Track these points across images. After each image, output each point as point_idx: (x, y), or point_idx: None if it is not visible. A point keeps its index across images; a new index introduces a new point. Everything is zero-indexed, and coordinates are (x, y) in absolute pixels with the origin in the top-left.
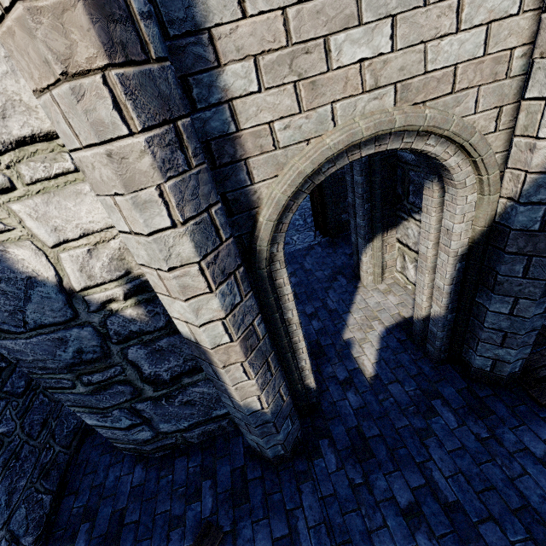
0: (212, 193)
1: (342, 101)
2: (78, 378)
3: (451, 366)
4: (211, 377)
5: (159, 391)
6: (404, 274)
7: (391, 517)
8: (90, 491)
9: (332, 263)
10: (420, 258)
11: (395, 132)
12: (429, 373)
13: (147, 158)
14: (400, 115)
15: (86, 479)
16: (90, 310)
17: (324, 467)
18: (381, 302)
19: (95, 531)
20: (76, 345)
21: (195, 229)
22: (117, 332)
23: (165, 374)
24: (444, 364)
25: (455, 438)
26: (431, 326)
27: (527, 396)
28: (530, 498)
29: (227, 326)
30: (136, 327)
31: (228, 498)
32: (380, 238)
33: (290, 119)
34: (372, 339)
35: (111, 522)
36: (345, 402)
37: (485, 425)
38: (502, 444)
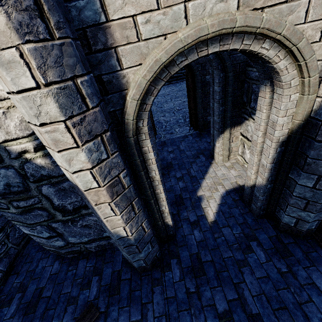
0: (77, 65)
1: (193, 0)
2: (10, 203)
3: (267, 220)
4: (92, 211)
5: (66, 216)
6: (243, 157)
7: (210, 318)
8: (26, 274)
9: (197, 147)
10: (252, 144)
11: (236, 34)
12: (251, 223)
13: (1, 16)
14: (241, 15)
15: (25, 266)
16: (11, 157)
17: (171, 278)
18: (226, 174)
19: (24, 299)
20: (5, 181)
21: (60, 93)
22: (32, 174)
23: (69, 206)
24: (262, 218)
25: (263, 269)
26: (255, 191)
27: (318, 246)
28: (312, 319)
29: (94, 175)
30: (45, 172)
31: (106, 290)
32: (228, 131)
33: (150, 14)
34: (216, 197)
35: (34, 295)
36: (192, 236)
37: (285, 263)
38: (296, 278)
